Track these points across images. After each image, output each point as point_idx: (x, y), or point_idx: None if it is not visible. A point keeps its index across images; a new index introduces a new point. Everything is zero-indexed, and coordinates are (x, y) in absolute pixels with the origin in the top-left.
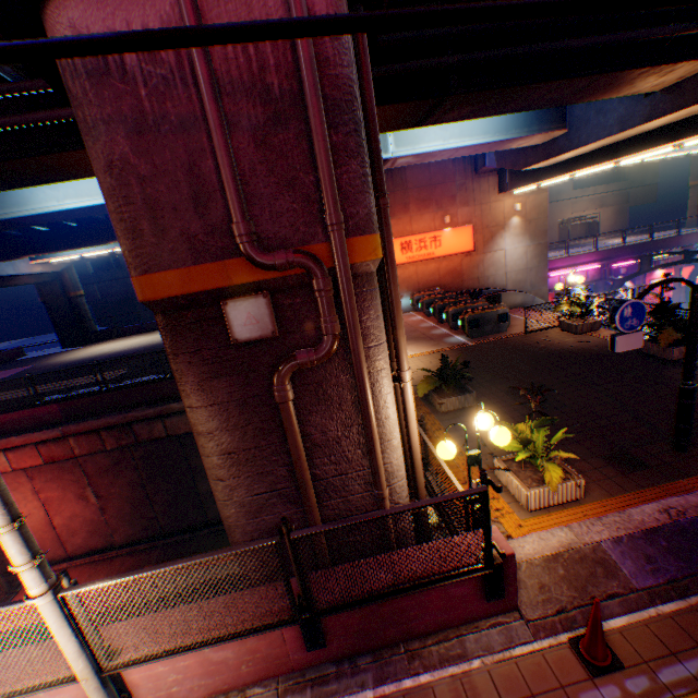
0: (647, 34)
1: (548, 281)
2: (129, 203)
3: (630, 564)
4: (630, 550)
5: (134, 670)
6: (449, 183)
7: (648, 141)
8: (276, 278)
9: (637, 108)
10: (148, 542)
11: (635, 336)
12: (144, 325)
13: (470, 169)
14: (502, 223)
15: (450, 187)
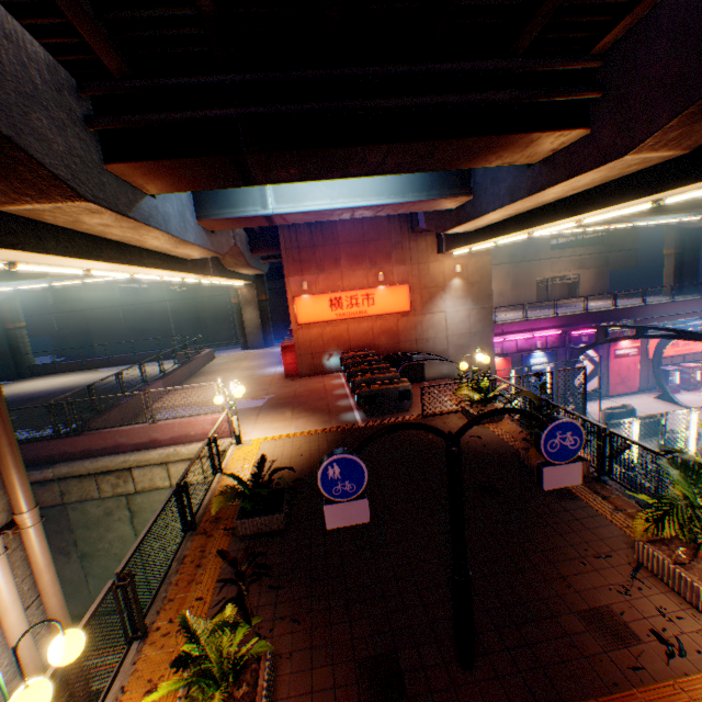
0: (478, 98)
1: (504, 345)
2: None
3: None
4: None
5: None
6: (385, 240)
7: (548, 214)
8: None
9: (522, 179)
10: None
11: (356, 505)
12: (85, 362)
13: (407, 227)
14: (442, 283)
15: (386, 244)
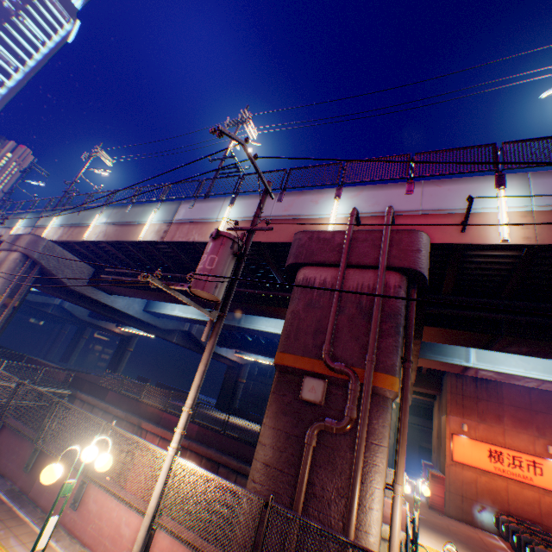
0: None
1: None
2: (291, 325)
3: None
4: None
5: (157, 543)
6: None
7: None
8: (333, 375)
9: None
10: None
11: None
12: (261, 417)
13: None
14: None
15: None
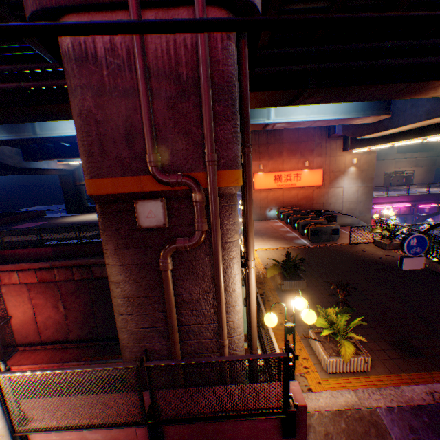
0: None
1: (372, 211)
2: (88, 135)
3: (397, 431)
4: (399, 419)
5: (37, 434)
6: (310, 142)
7: None
8: (171, 190)
9: (439, 105)
10: (89, 342)
11: (418, 259)
12: None
13: (325, 134)
14: (343, 170)
15: (311, 144)
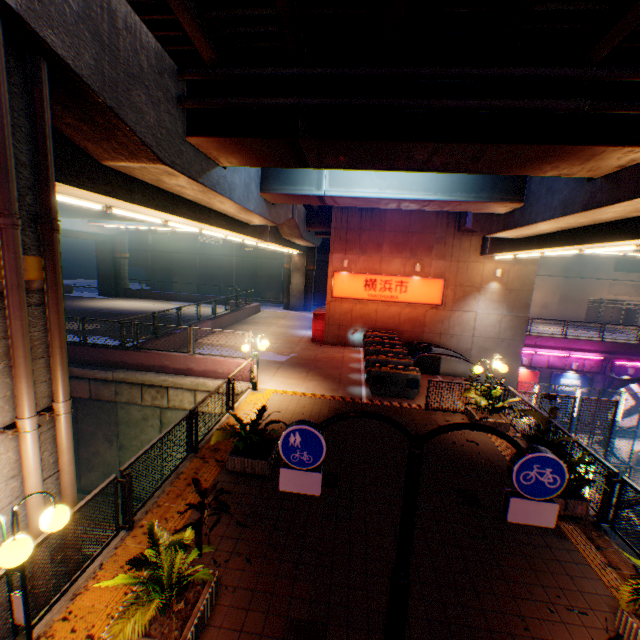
0: (538, 105)
1: (534, 358)
2: None
3: None
4: None
5: None
6: (429, 234)
7: (604, 232)
8: None
9: (579, 192)
10: None
11: (310, 476)
12: (162, 293)
13: (454, 225)
14: (478, 284)
15: (429, 237)
